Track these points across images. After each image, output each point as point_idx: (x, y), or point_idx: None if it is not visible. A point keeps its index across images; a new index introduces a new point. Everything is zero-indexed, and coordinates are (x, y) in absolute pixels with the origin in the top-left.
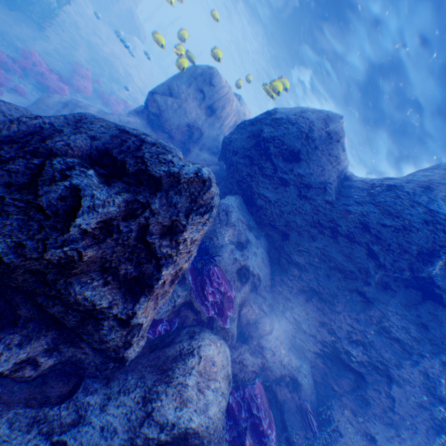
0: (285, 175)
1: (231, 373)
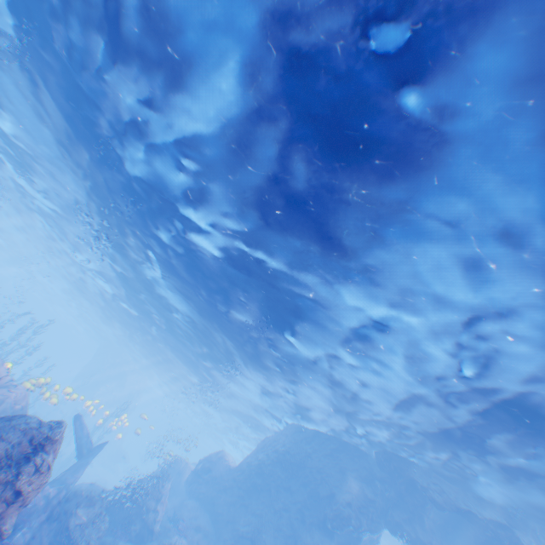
0: (207, 477)
1: None
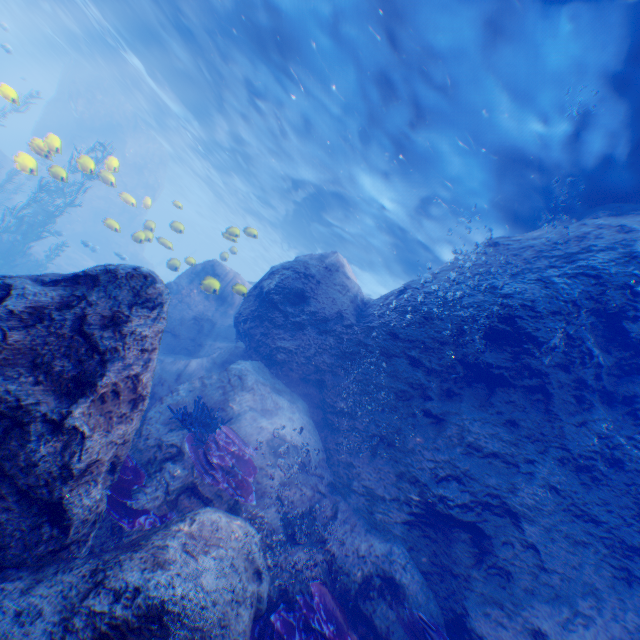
0: (297, 317)
1: (258, 559)
